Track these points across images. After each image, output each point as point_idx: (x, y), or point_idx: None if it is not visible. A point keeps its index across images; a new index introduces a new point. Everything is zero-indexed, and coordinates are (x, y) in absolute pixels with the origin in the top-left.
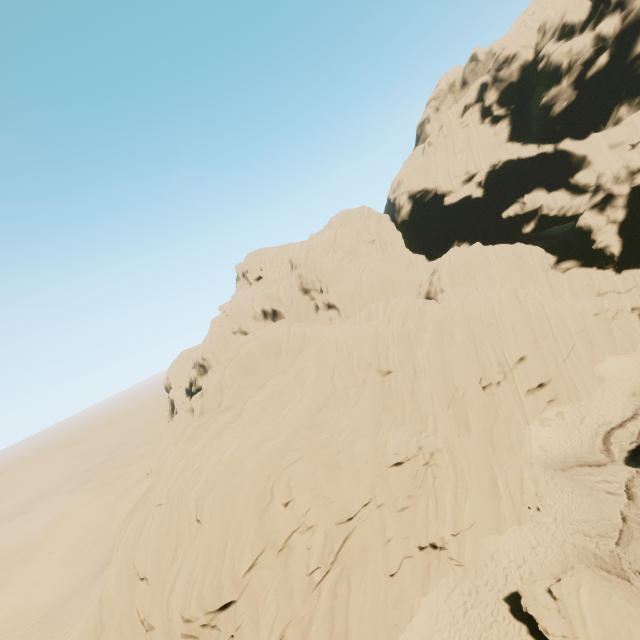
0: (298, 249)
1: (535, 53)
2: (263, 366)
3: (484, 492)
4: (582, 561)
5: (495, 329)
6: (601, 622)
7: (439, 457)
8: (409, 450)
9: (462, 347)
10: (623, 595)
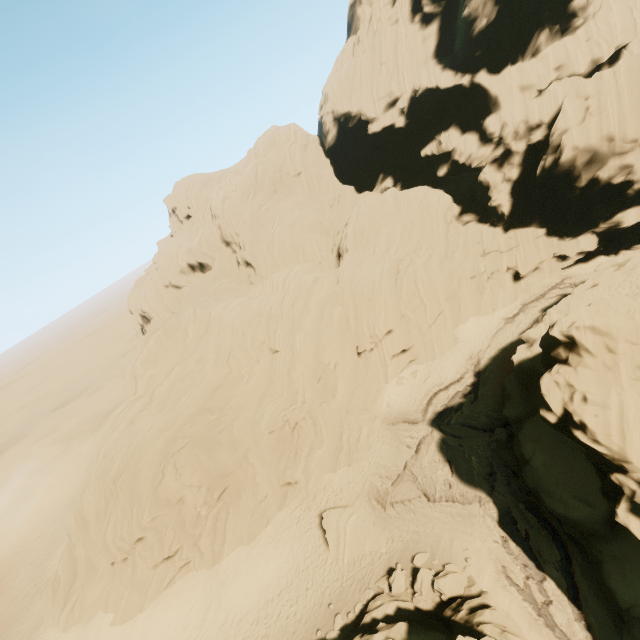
0: (215, 197)
1: None
2: (173, 350)
3: (334, 443)
4: (369, 494)
5: (373, 305)
6: (353, 535)
7: (303, 422)
8: (276, 423)
9: (338, 327)
10: (373, 520)
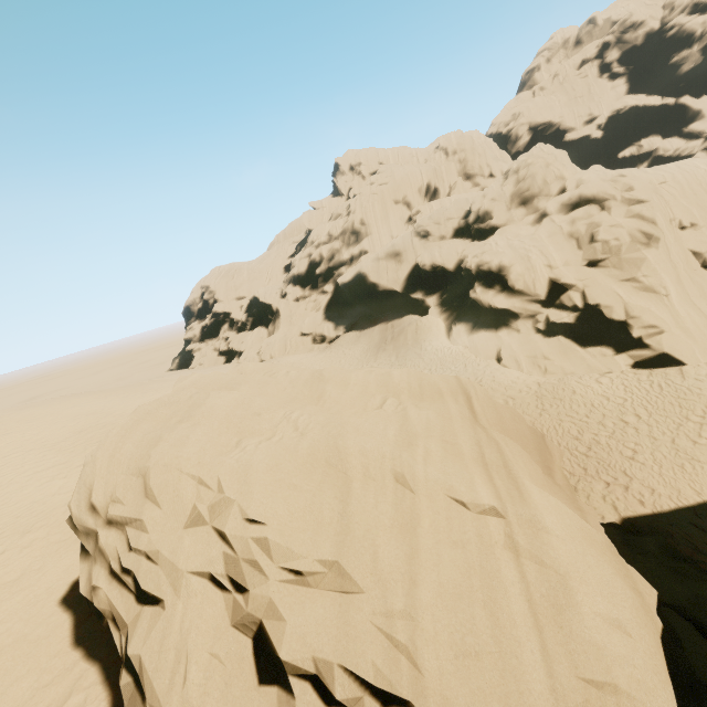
0: (457, 135)
1: (661, 24)
2: None
3: None
4: None
5: None
6: None
7: None
8: None
9: None
10: None
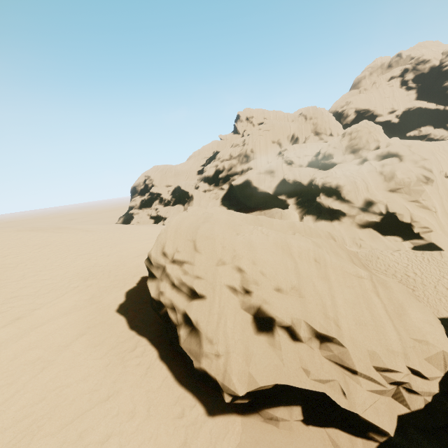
0: (313, 109)
1: (440, 63)
2: None
3: None
4: None
5: None
6: None
7: None
8: None
9: None
10: None
